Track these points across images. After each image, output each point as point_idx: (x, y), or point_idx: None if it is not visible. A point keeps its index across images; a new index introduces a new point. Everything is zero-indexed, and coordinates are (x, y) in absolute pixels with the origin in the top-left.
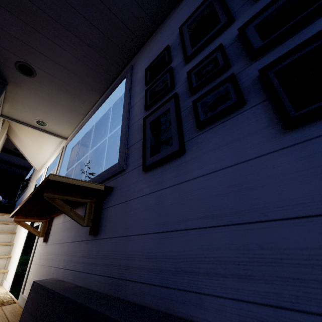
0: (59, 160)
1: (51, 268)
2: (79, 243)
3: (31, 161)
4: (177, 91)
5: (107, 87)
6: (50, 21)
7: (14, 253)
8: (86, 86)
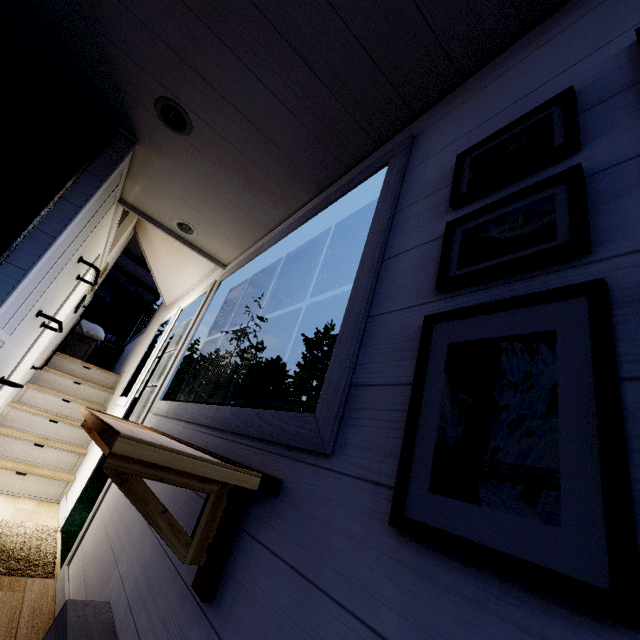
0: (201, 307)
1: (114, 567)
2: (171, 570)
3: (160, 287)
4: (602, 273)
5: (333, 178)
6: (241, 6)
7: (91, 452)
8: (287, 170)
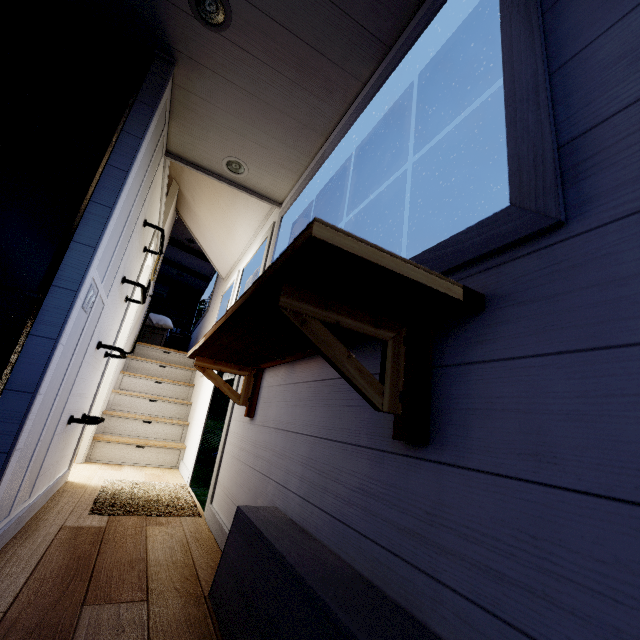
0: (267, 251)
1: (266, 481)
2: (346, 448)
3: (213, 261)
4: None
5: (402, 25)
6: None
7: (194, 421)
8: (344, 35)
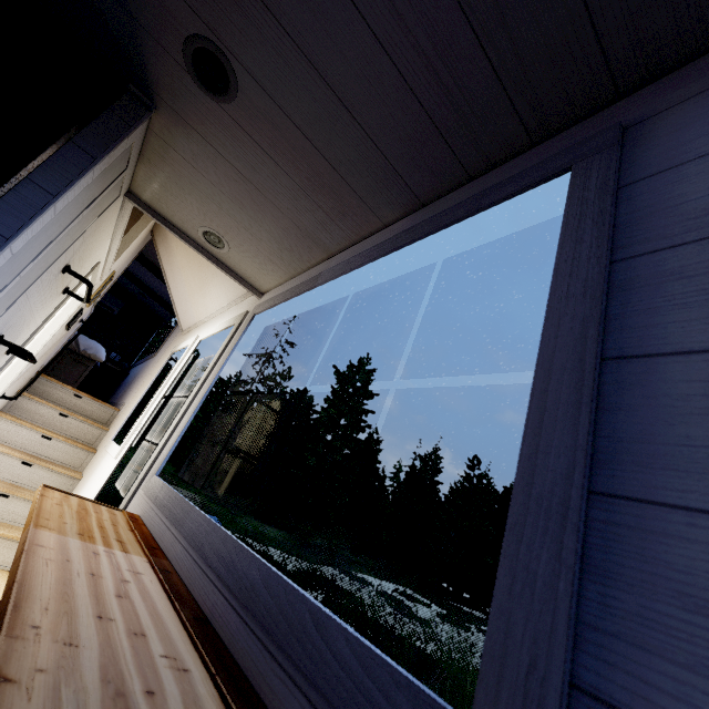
0: (225, 345)
1: None
2: None
3: (177, 306)
4: None
5: (443, 189)
6: None
7: None
8: (373, 170)
